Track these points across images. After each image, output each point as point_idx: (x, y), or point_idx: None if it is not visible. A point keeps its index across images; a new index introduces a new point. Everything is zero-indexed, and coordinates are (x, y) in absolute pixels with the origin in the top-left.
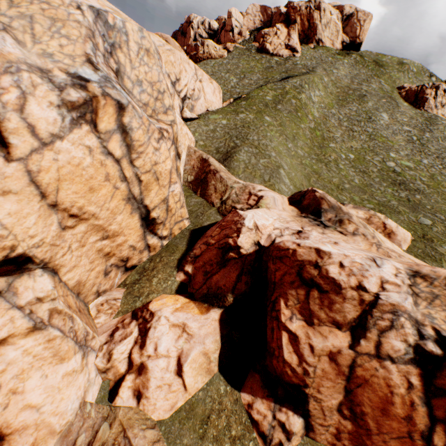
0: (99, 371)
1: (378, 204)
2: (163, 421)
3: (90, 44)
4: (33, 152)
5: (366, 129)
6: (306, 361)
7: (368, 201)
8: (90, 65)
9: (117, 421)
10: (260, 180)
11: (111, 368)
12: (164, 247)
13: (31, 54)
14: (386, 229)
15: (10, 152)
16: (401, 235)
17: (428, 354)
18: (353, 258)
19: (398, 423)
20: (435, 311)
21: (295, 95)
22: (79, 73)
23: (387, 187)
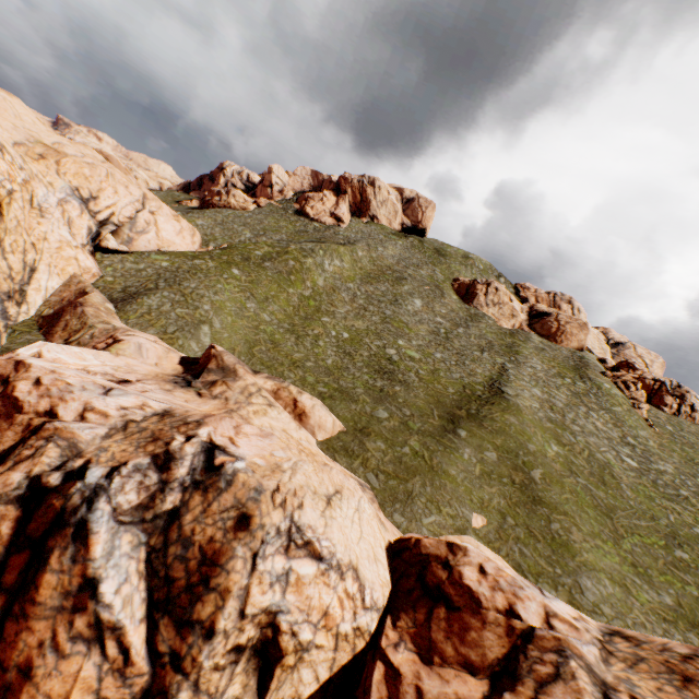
0: None
1: (336, 389)
2: None
3: None
4: None
5: (385, 311)
6: None
7: (325, 384)
8: None
9: None
10: (159, 330)
11: None
12: None
13: None
14: (297, 408)
15: None
16: (316, 418)
17: (40, 486)
18: (67, 377)
19: None
20: (121, 444)
21: (298, 257)
22: None
23: (366, 373)
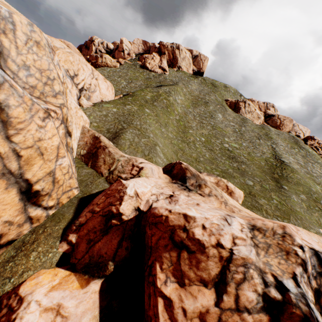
0: None
1: (221, 171)
2: None
3: None
4: None
5: (210, 123)
6: None
7: (215, 170)
8: None
9: None
10: (141, 154)
11: None
12: (50, 216)
13: None
14: (228, 190)
15: None
16: (237, 193)
17: (272, 300)
18: (212, 219)
19: None
20: (271, 258)
21: (165, 97)
22: None
23: (225, 160)
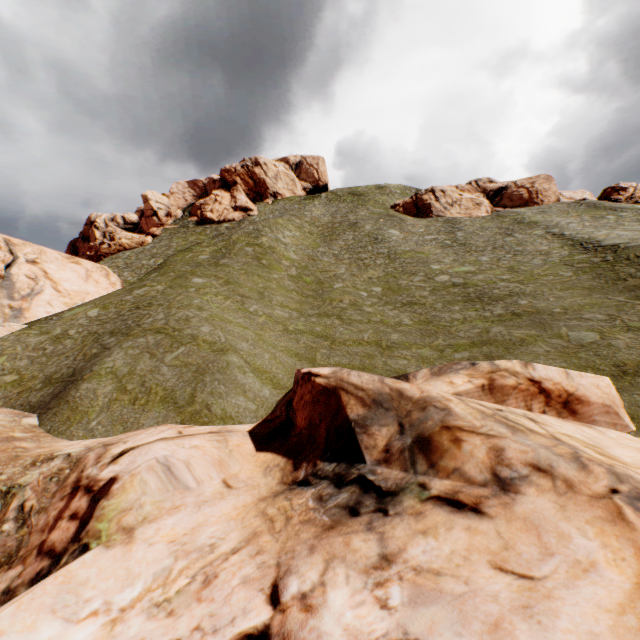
0: None
1: (473, 344)
2: None
3: None
4: None
5: (380, 251)
6: None
7: (451, 347)
8: None
9: None
10: (162, 409)
11: None
12: None
13: None
14: (551, 395)
15: None
16: (594, 392)
17: None
18: None
19: None
20: None
21: (250, 241)
22: None
23: (464, 309)
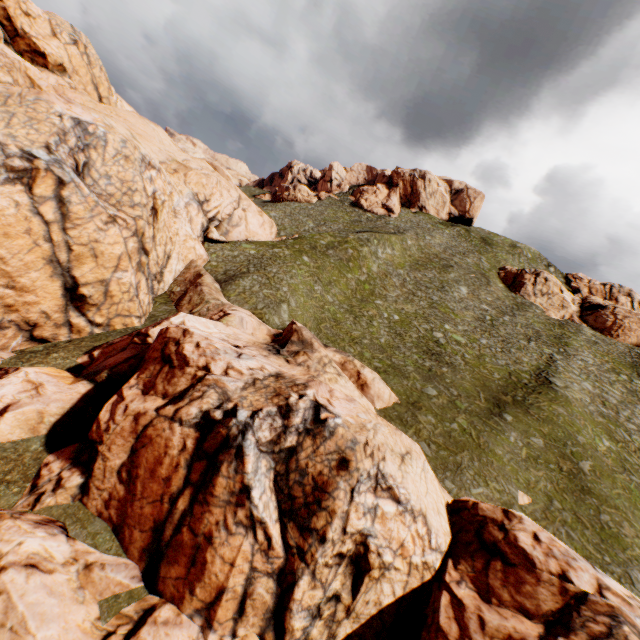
0: None
1: (389, 365)
2: None
3: (56, 138)
4: None
5: (432, 297)
6: (115, 419)
7: (380, 360)
8: (47, 150)
9: None
10: (252, 306)
11: None
12: (95, 335)
13: None
14: (360, 379)
15: None
16: (375, 389)
17: (210, 418)
18: (215, 343)
19: (159, 485)
20: (254, 395)
21: (356, 246)
22: (32, 152)
23: (415, 353)
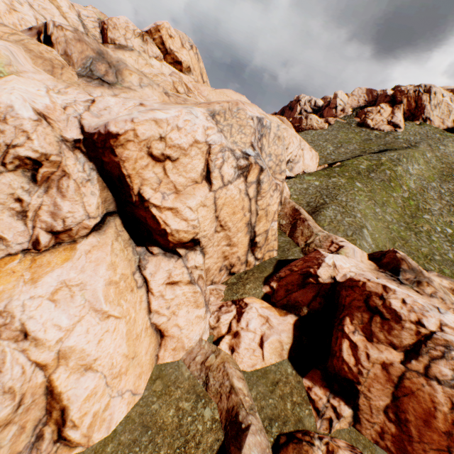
0: (209, 327)
1: None
2: (246, 372)
3: (253, 137)
4: (219, 189)
5: None
6: (361, 364)
7: None
8: (252, 148)
9: (220, 356)
10: (342, 233)
11: (217, 328)
12: (256, 266)
13: (228, 142)
14: None
15: (211, 187)
16: None
17: None
18: (416, 299)
19: (439, 436)
20: None
21: (390, 166)
22: (246, 151)
23: None
